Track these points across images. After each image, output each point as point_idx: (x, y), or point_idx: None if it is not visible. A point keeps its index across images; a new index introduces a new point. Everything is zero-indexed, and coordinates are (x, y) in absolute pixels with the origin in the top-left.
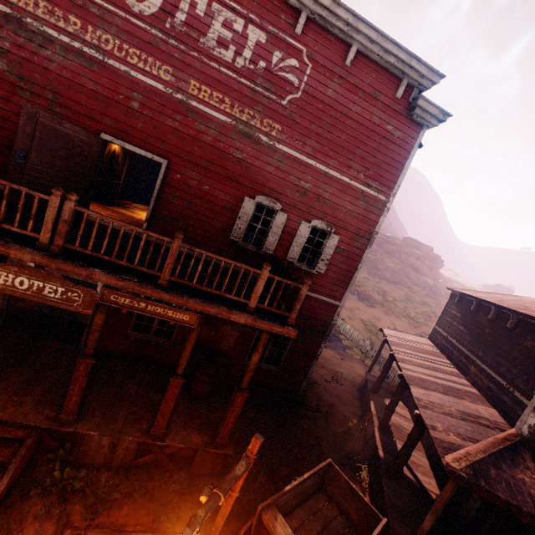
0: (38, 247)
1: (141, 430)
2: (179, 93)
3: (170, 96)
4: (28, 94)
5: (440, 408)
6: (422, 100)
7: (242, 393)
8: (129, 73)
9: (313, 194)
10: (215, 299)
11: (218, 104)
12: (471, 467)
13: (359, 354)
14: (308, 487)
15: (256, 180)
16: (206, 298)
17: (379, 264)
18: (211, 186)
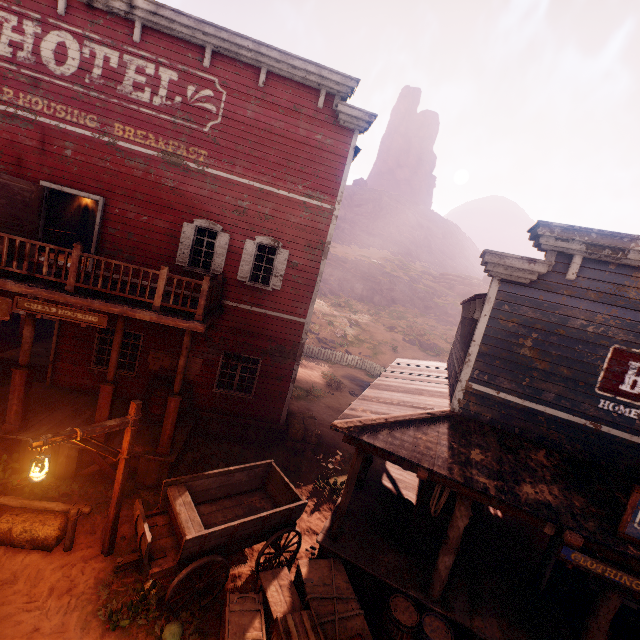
0: None
1: None
2: (106, 136)
3: (98, 140)
4: None
5: (381, 400)
6: (342, 106)
7: (174, 397)
8: (60, 127)
9: (252, 211)
10: (122, 302)
11: (144, 140)
12: (361, 428)
13: None
14: (240, 483)
15: (192, 206)
16: (110, 300)
17: (450, 309)
18: (149, 217)
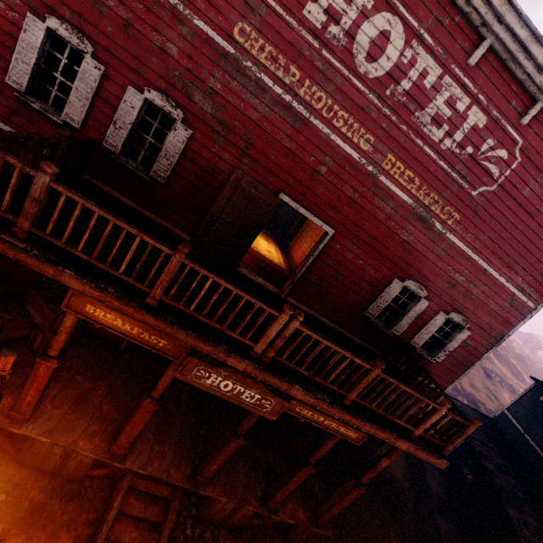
0: (250, 355)
1: (257, 498)
2: (371, 164)
3: (360, 166)
4: (222, 139)
5: None
6: None
7: (360, 489)
8: (329, 136)
9: (462, 287)
10: (384, 421)
11: (406, 182)
12: None
13: None
14: None
15: (412, 264)
16: (379, 422)
17: None
18: (365, 261)
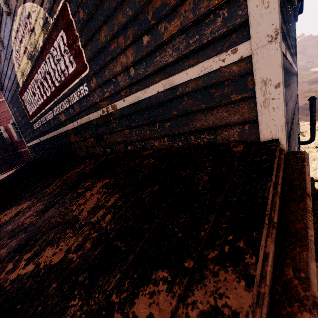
0: None
1: None
2: None
3: None
4: None
5: None
6: None
7: None
8: None
9: (3, 113)
10: None
11: None
12: None
13: None
14: None
15: None
16: None
17: None
18: None
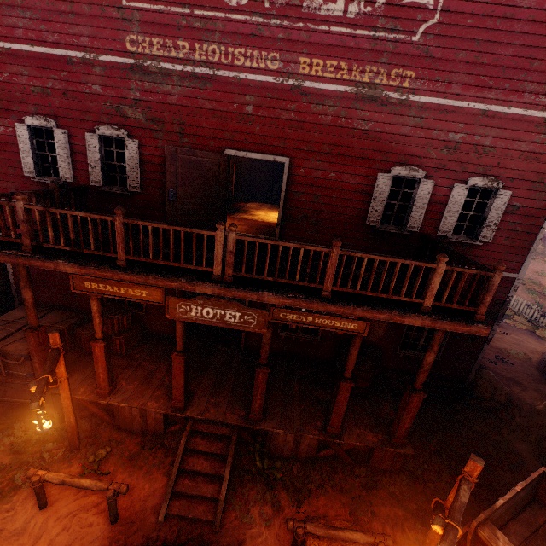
0: (213, 279)
1: (317, 427)
2: (289, 78)
3: (280, 86)
4: (161, 134)
5: None
6: None
7: (418, 394)
8: (239, 78)
9: (466, 145)
10: (382, 303)
11: (333, 73)
12: None
13: (523, 324)
14: (519, 499)
15: (389, 150)
16: (373, 304)
17: None
18: (337, 172)
